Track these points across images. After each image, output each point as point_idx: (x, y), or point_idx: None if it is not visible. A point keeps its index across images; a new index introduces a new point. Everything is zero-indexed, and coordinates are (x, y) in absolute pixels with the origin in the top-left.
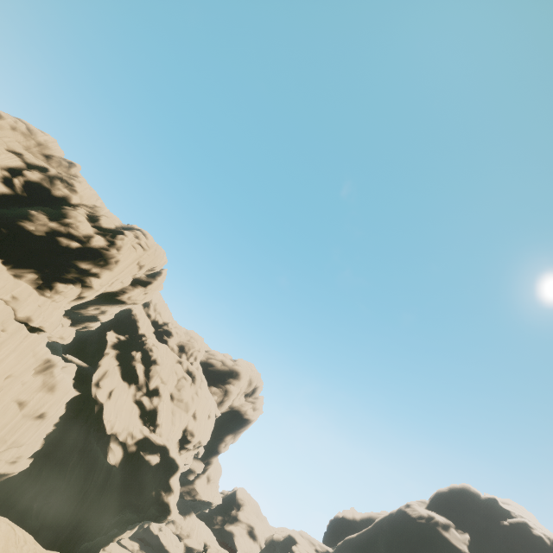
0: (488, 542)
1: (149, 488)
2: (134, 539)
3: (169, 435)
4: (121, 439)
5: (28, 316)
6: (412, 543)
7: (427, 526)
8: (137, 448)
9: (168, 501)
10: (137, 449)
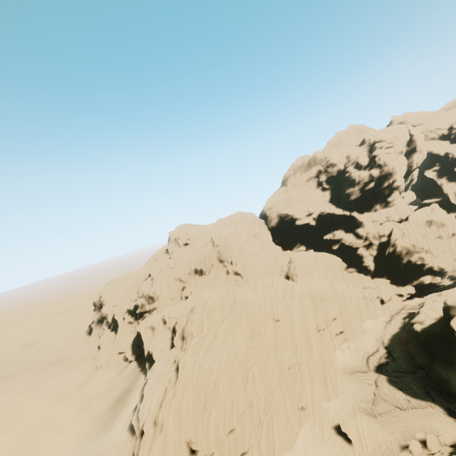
0: None
1: None
2: None
3: None
4: None
5: (398, 218)
6: None
7: None
8: None
9: None
10: None
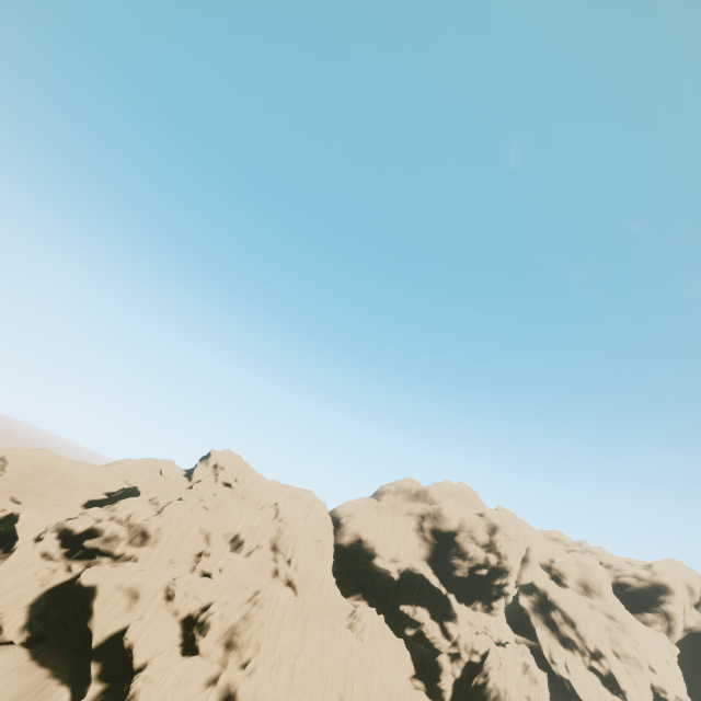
0: None
1: None
2: None
3: (641, 700)
4: None
5: (498, 637)
6: None
7: None
8: None
9: None
10: None
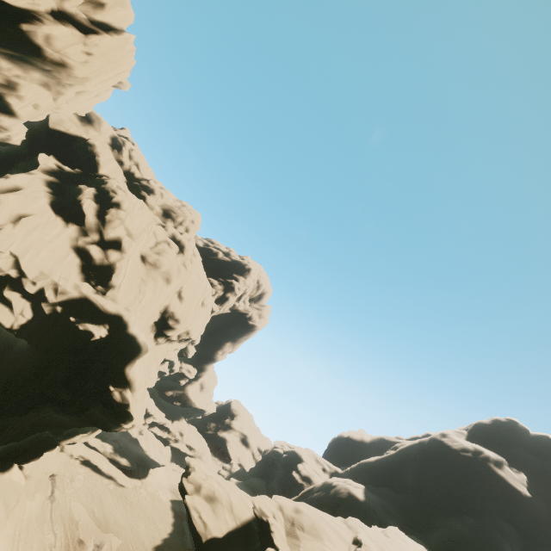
0: (546, 484)
1: (85, 377)
2: (107, 441)
3: (133, 305)
4: (29, 289)
5: None
6: (455, 477)
7: (475, 461)
8: (66, 312)
9: (118, 401)
10: (66, 313)
